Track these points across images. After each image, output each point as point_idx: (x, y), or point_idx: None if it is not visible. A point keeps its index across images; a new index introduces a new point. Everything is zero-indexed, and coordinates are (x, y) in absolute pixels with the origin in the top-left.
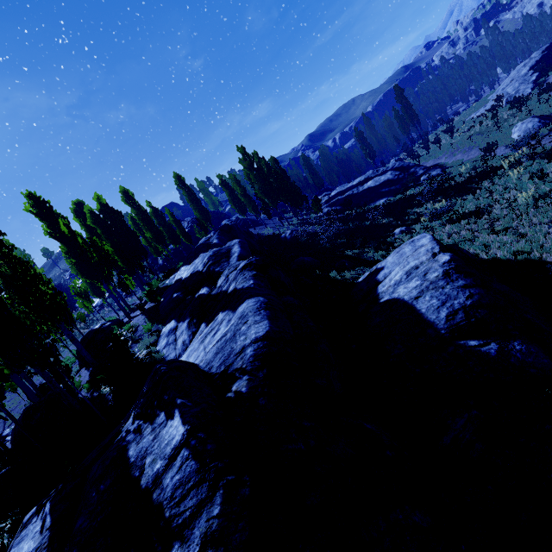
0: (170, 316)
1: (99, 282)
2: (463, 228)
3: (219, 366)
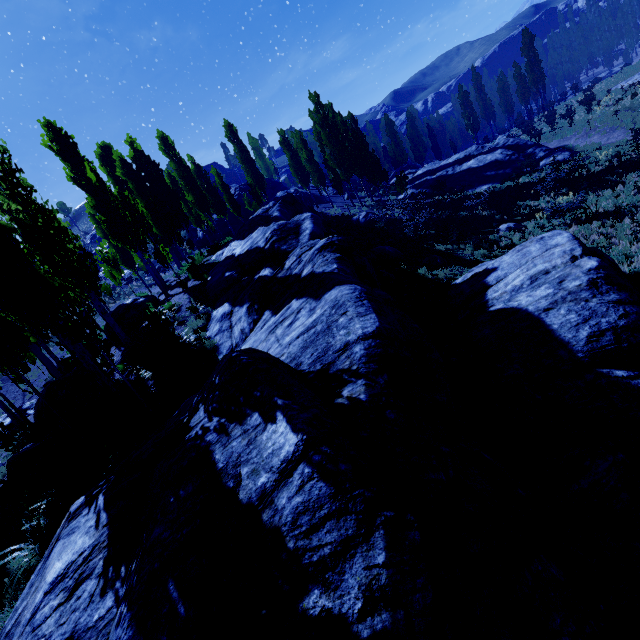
0: (221, 299)
1: (133, 248)
2: (595, 231)
3: (312, 363)
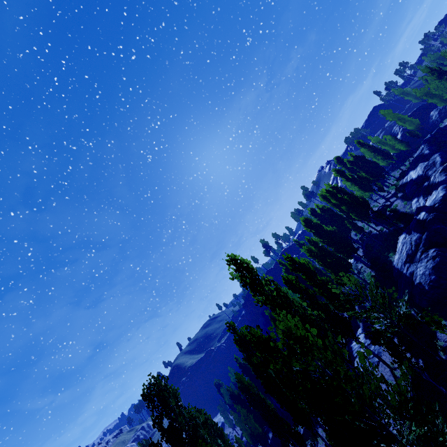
0: (413, 197)
1: (371, 192)
2: None
3: (432, 204)
